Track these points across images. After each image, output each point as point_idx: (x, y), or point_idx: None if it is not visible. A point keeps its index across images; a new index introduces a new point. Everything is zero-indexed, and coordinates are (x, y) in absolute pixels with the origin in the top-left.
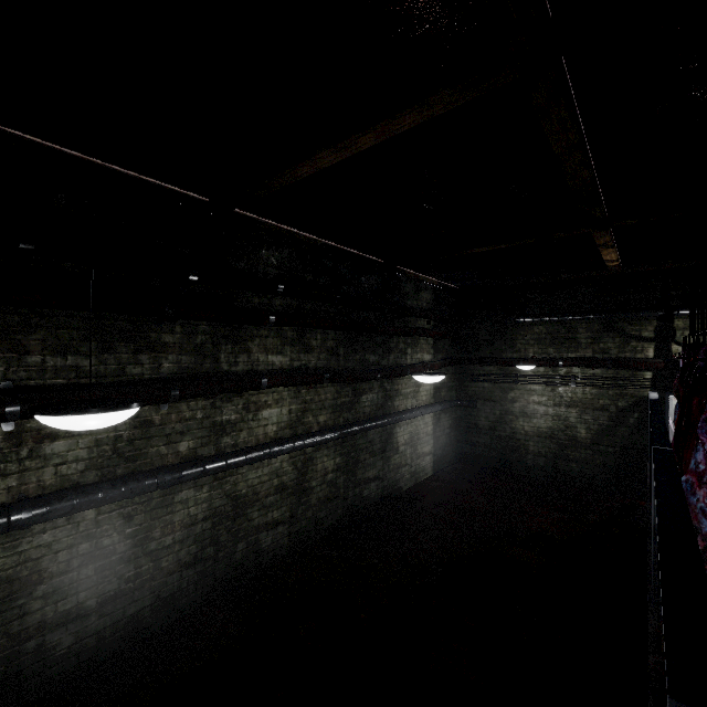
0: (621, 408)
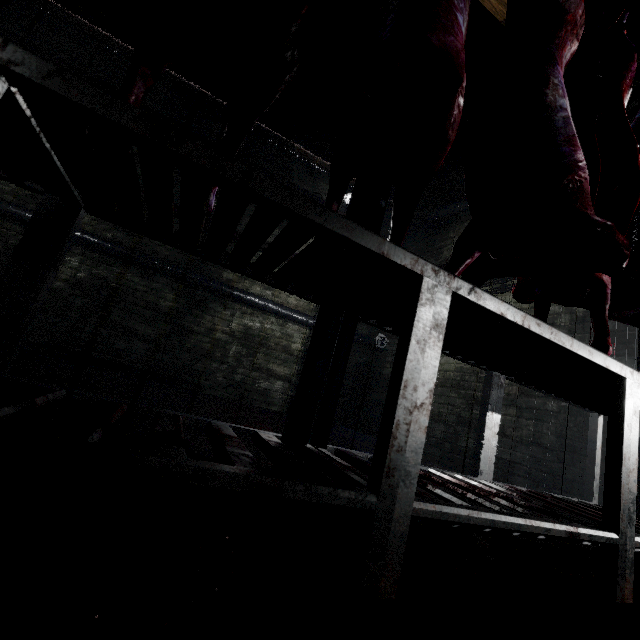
0: (579, 315)
